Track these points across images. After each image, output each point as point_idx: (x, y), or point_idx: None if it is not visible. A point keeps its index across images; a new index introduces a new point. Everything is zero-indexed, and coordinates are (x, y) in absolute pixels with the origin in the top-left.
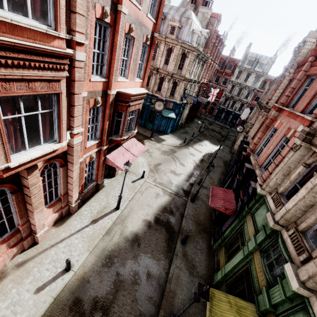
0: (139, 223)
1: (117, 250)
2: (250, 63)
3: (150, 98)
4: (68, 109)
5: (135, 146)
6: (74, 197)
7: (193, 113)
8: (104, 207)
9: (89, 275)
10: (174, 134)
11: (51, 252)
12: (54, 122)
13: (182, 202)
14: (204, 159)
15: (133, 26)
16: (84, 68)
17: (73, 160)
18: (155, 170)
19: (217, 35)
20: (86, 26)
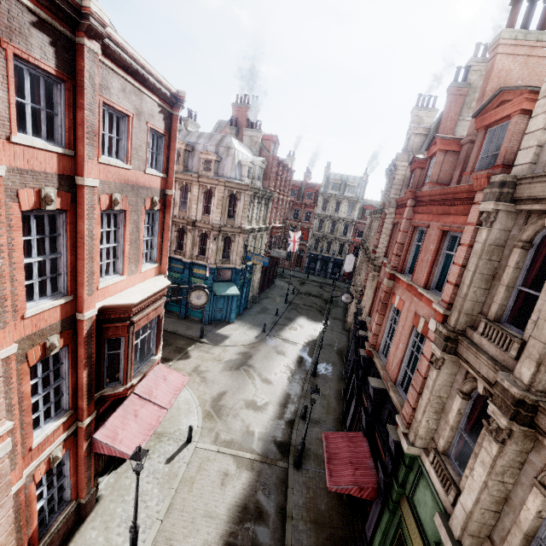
0: None
1: None
2: (336, 187)
3: (189, 268)
4: None
5: (164, 383)
6: None
7: (270, 273)
8: None
9: None
10: (244, 320)
11: None
12: None
13: (278, 477)
14: (304, 357)
15: (119, 195)
16: (0, 304)
17: None
18: (216, 412)
19: (278, 162)
20: None
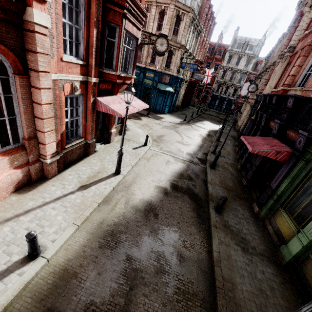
0: (151, 190)
1: (123, 224)
2: (240, 46)
3: (143, 72)
4: None
5: (135, 101)
6: (48, 147)
7: (188, 98)
8: (98, 172)
9: (76, 263)
10: (172, 115)
11: (3, 229)
12: None
13: (200, 169)
14: (210, 134)
15: None
16: None
17: (37, 63)
18: (159, 140)
19: (209, 5)
20: None
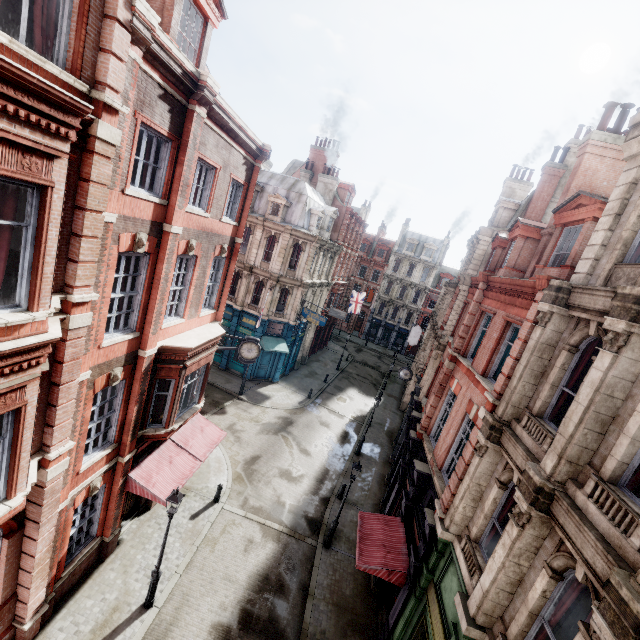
0: (202, 639)
1: None
2: (412, 247)
3: (238, 316)
4: (41, 413)
5: (201, 434)
6: (31, 604)
7: (324, 334)
8: (113, 609)
9: None
10: (289, 382)
11: None
12: (0, 461)
13: (305, 554)
14: (349, 433)
15: (195, 241)
16: (88, 333)
17: (39, 516)
18: (247, 476)
19: (351, 214)
20: (99, 272)
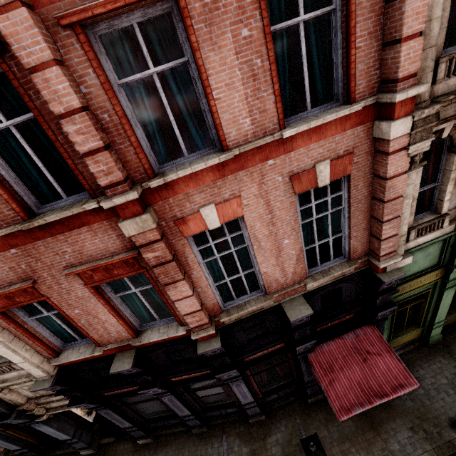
0: None
1: None
2: None
3: None
4: None
5: None
6: None
7: None
8: None
9: None
10: None
11: None
12: None
13: None
14: None
15: None
16: None
17: None
18: None
19: None
20: None
